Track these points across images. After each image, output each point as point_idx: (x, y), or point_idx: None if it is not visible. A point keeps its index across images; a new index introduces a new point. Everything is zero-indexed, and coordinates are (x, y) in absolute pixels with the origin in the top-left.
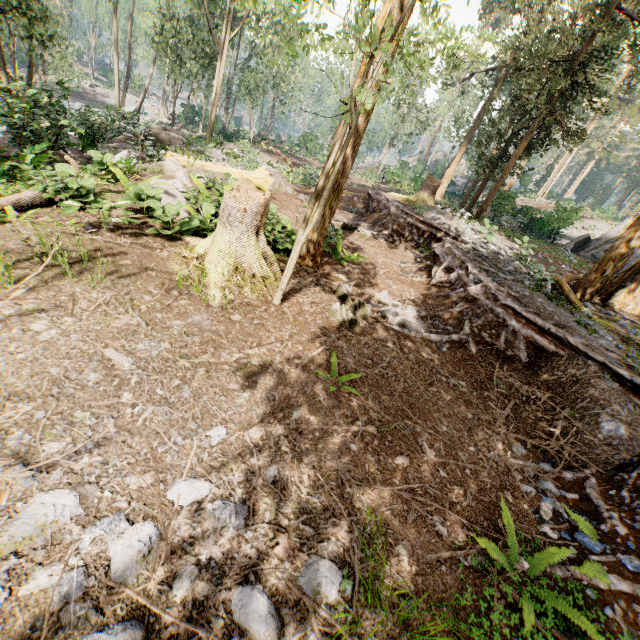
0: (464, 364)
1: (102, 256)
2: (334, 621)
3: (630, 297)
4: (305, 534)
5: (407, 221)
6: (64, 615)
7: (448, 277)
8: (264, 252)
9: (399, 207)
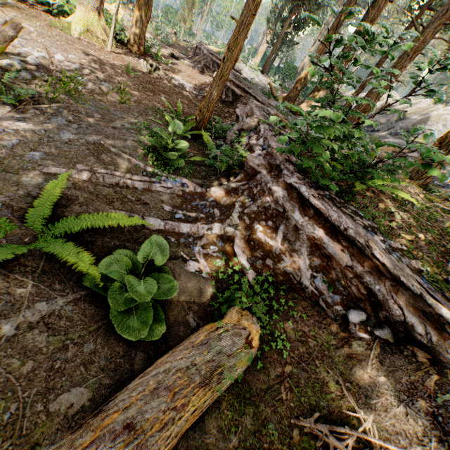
0: None
1: (13, 7)
2: (104, 87)
3: (309, 104)
4: (100, 79)
5: (212, 59)
6: (21, 54)
7: None
8: (105, 29)
9: (209, 50)
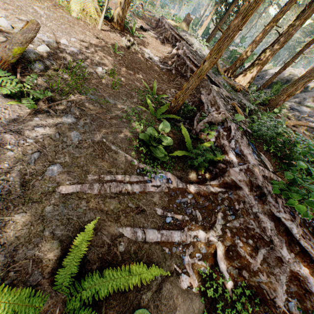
0: (168, 75)
1: None
2: (99, 72)
3: (243, 78)
4: (96, 63)
5: (171, 33)
6: (34, 41)
7: (176, 52)
8: (96, 9)
9: (169, 25)
